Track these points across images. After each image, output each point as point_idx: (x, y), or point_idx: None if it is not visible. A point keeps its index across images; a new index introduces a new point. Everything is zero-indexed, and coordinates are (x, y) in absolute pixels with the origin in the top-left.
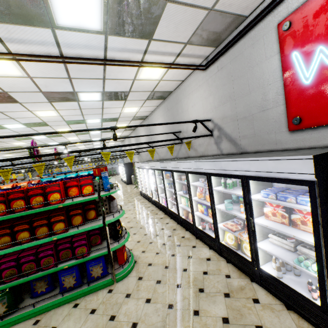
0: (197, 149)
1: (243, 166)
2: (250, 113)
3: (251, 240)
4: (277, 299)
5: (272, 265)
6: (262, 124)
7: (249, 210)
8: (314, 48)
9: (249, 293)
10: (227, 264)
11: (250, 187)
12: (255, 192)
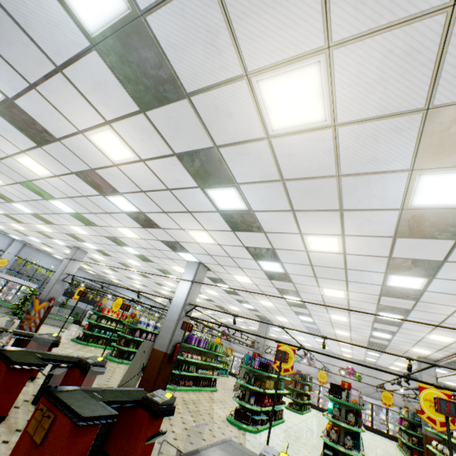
0: None
1: None
2: None
3: None
4: None
5: None
6: None
7: None
8: None
9: None
10: None
11: None
12: None
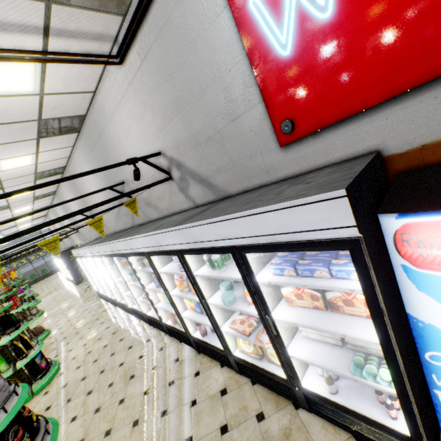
0: (157, 205)
1: (228, 230)
2: (216, 128)
3: (277, 348)
4: (340, 428)
5: (318, 371)
6: (238, 144)
7: (260, 304)
8: None
9: (300, 439)
10: (254, 388)
11: (250, 265)
12: (261, 266)
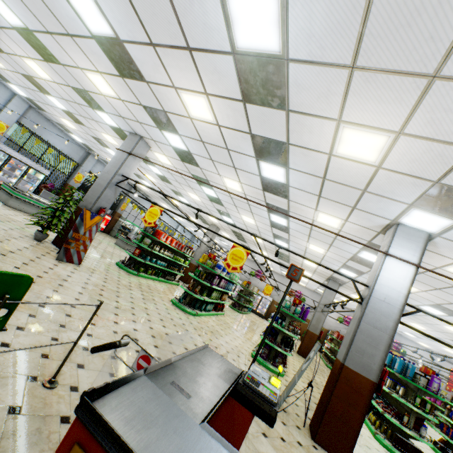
0: None
1: None
2: None
3: None
4: None
5: None
6: None
7: None
8: None
9: None
10: None
11: None
12: None
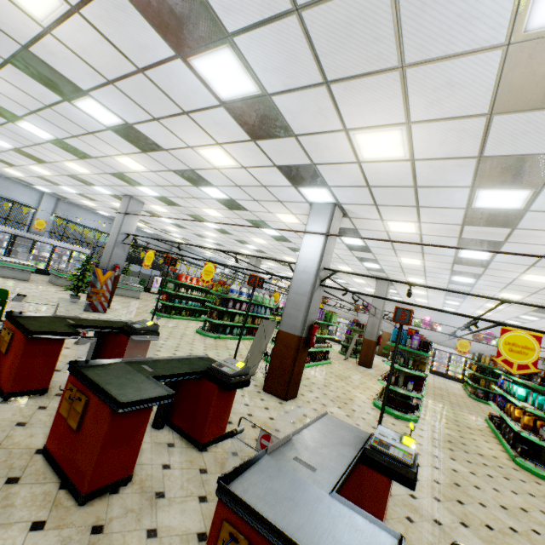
0: None
1: None
2: None
3: None
4: None
5: None
6: None
7: None
8: None
9: None
10: None
11: None
12: None
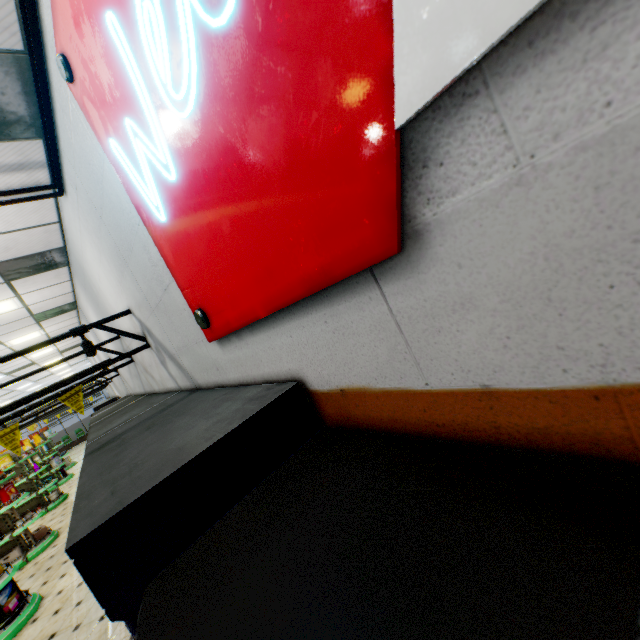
0: (153, 375)
1: None
2: (157, 295)
3: None
4: None
5: None
6: (181, 322)
7: None
8: (124, 124)
9: None
10: None
11: None
12: None
